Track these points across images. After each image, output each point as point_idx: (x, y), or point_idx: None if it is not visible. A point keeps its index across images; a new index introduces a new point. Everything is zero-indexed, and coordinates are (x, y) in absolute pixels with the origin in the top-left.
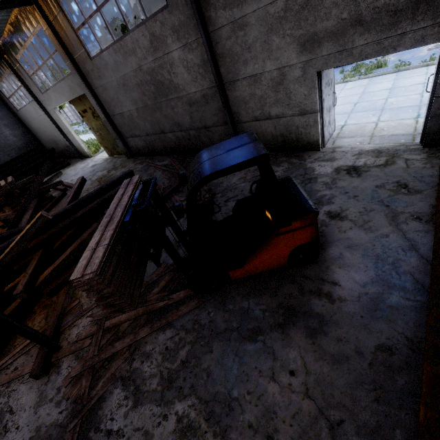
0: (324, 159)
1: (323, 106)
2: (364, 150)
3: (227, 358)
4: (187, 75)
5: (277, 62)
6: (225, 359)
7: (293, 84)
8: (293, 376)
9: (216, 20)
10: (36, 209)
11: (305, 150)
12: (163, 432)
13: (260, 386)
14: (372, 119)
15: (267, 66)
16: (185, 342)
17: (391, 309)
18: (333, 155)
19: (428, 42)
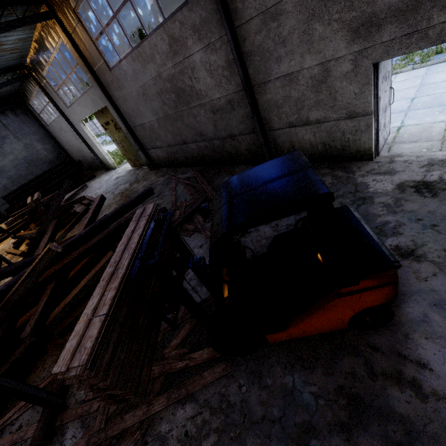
0: (380, 172)
1: (379, 106)
2: (435, 159)
3: None
4: (210, 79)
5: (319, 55)
6: None
7: (340, 81)
8: None
9: (243, 12)
10: (55, 231)
11: (353, 160)
12: None
13: None
14: (440, 118)
15: (307, 61)
16: (210, 429)
17: None
18: (391, 167)
19: None
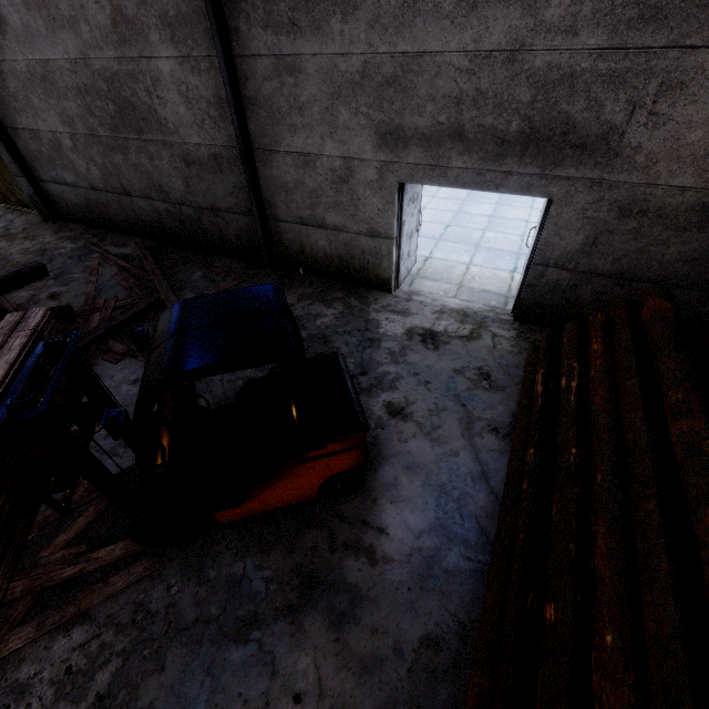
0: (396, 310)
1: (402, 232)
2: (447, 307)
3: (190, 681)
4: (185, 110)
5: (343, 147)
6: (186, 684)
7: (364, 188)
8: (299, 704)
9: (248, 39)
10: None
11: (371, 288)
12: None
13: None
14: (464, 259)
15: (328, 147)
16: (112, 653)
17: (447, 574)
18: (407, 306)
19: (534, 194)
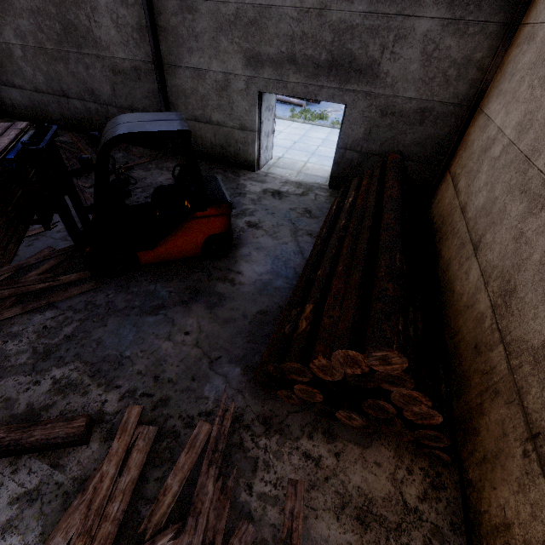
0: (257, 180)
1: (262, 128)
2: (290, 180)
3: (123, 329)
4: (115, 32)
5: (223, 65)
6: (121, 330)
7: (237, 95)
8: (188, 335)
9: None
10: None
11: (242, 168)
12: (33, 394)
13: (154, 345)
14: (304, 159)
15: (214, 65)
16: (73, 320)
17: (275, 289)
18: (265, 178)
19: (336, 101)
